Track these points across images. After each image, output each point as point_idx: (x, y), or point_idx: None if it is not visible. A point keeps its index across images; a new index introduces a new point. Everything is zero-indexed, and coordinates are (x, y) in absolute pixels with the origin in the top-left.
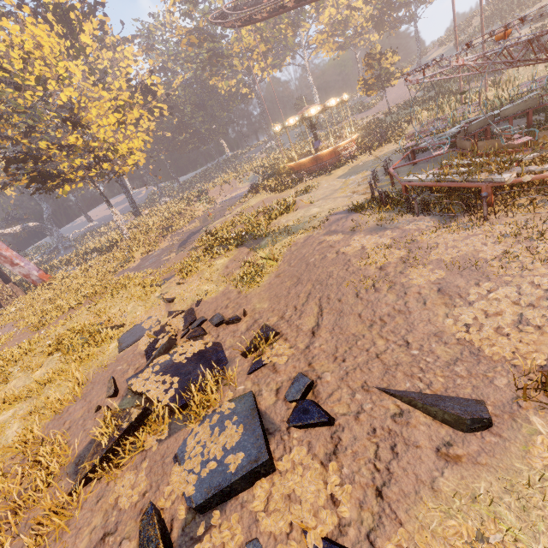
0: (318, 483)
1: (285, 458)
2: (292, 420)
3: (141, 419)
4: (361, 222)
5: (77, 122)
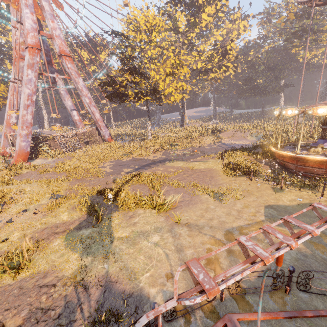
0: None
1: None
2: None
3: None
4: None
5: (135, 71)
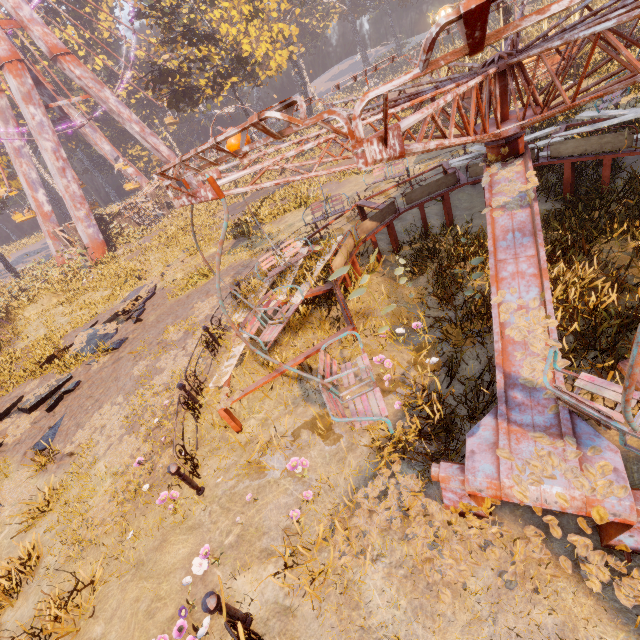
0: (23, 428)
1: (35, 412)
2: (49, 400)
3: (51, 359)
4: (252, 275)
5: (195, 36)
